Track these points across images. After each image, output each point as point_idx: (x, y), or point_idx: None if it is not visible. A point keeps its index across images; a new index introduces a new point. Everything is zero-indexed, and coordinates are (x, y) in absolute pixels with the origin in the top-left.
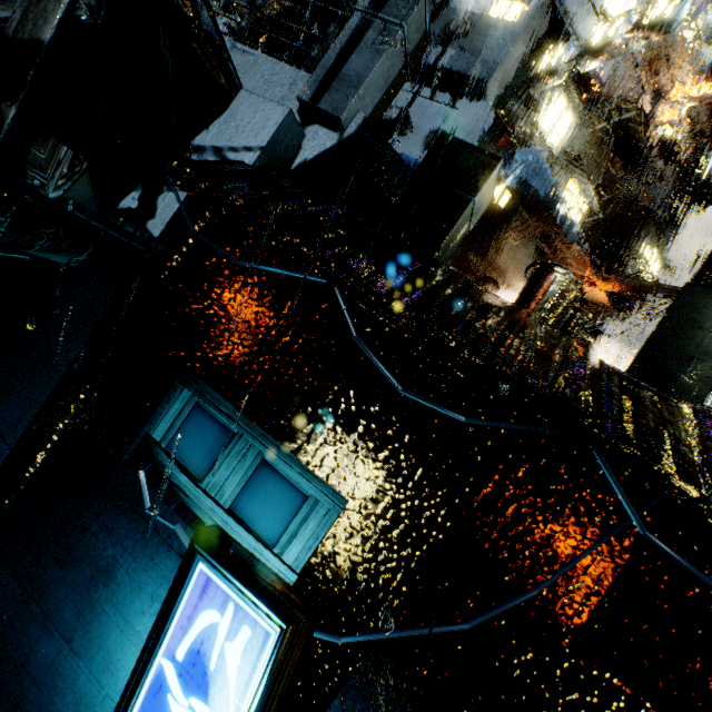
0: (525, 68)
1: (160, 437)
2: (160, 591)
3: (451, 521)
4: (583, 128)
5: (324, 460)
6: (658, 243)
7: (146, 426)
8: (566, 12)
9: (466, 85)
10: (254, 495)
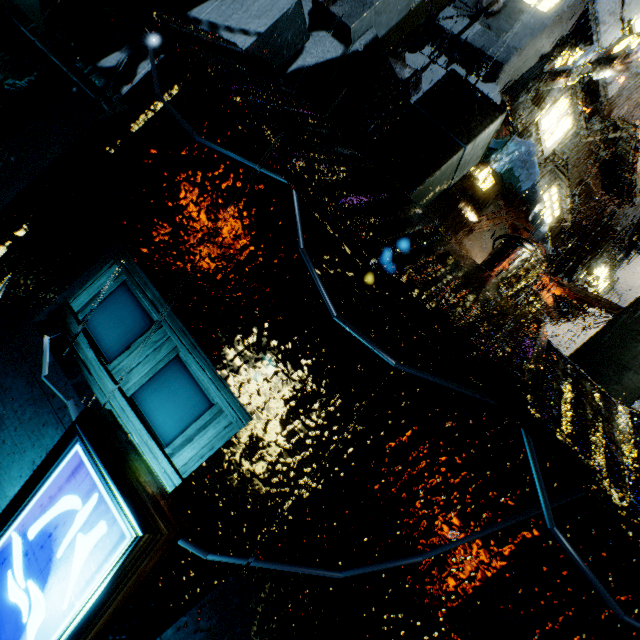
0: (542, 62)
1: (79, 308)
2: (40, 462)
3: (352, 465)
4: (578, 136)
5: (238, 370)
6: (611, 262)
7: (65, 292)
8: (596, 17)
9: (483, 63)
10: (159, 390)
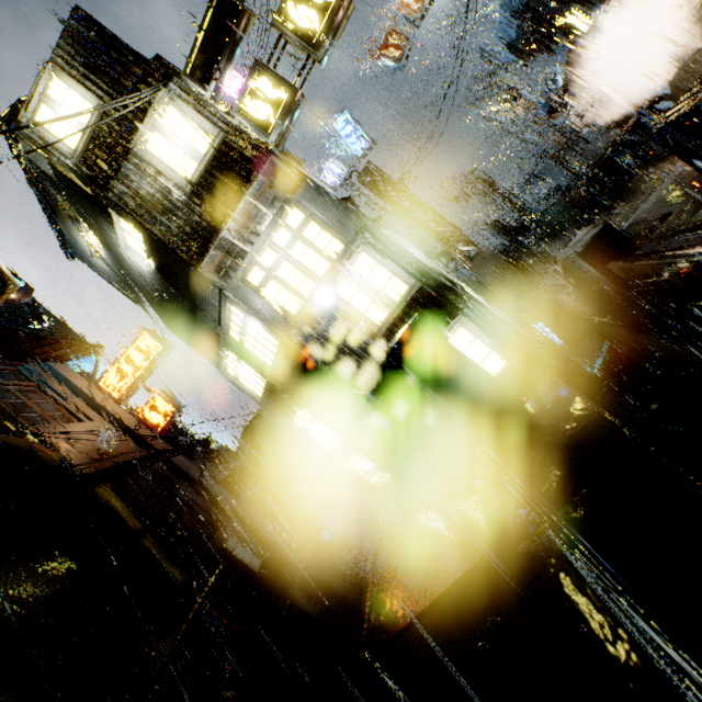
0: None
1: None
2: None
3: None
4: None
5: None
6: None
7: None
8: None
9: None
10: None
